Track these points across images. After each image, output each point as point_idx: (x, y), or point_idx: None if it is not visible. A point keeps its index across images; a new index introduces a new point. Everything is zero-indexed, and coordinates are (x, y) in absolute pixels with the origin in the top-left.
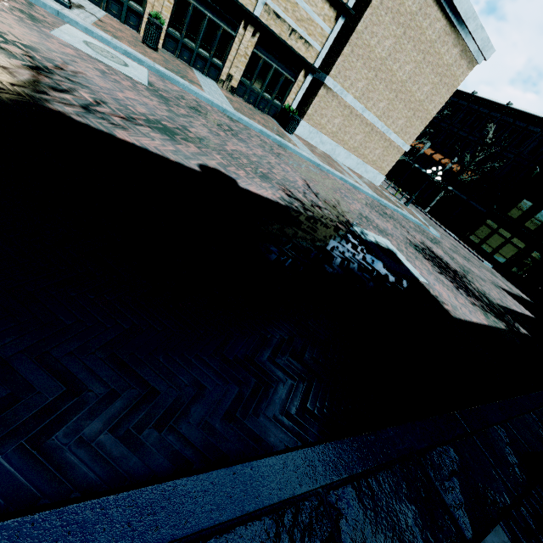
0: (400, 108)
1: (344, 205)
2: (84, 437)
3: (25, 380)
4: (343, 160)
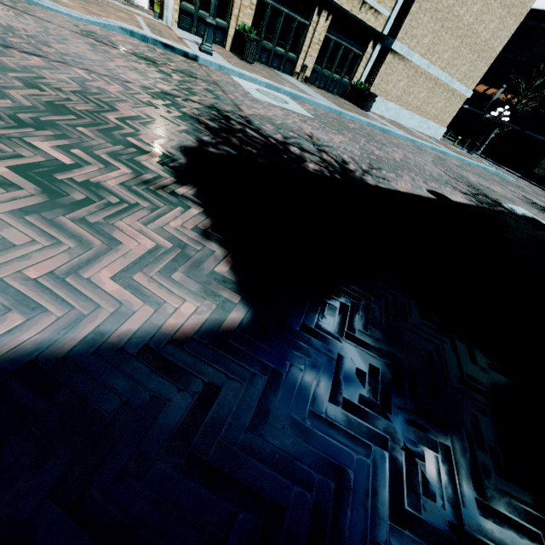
0: (465, 53)
1: (471, 182)
2: None
3: None
4: (406, 122)
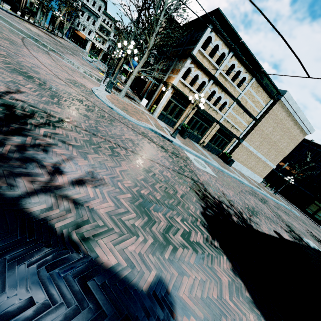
0: (273, 151)
1: (284, 220)
2: None
3: None
4: (244, 172)
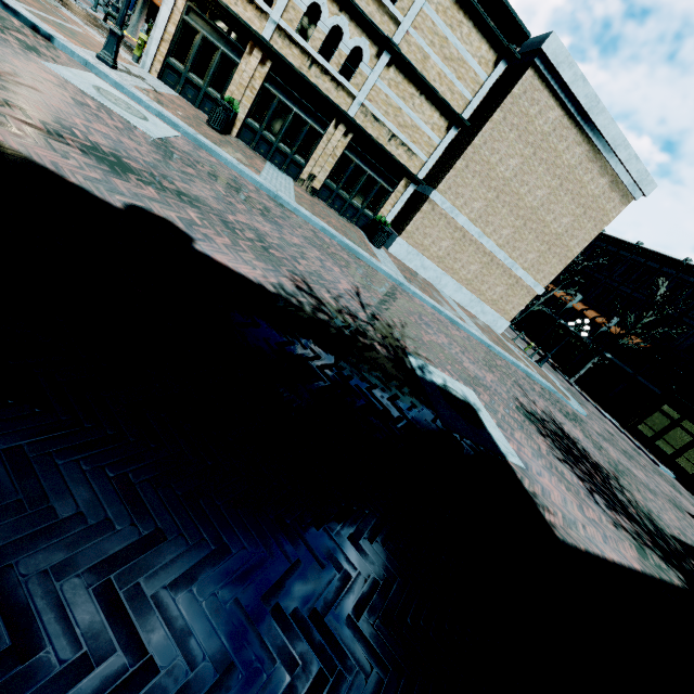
0: (530, 239)
1: (414, 331)
2: None
3: None
4: (451, 293)
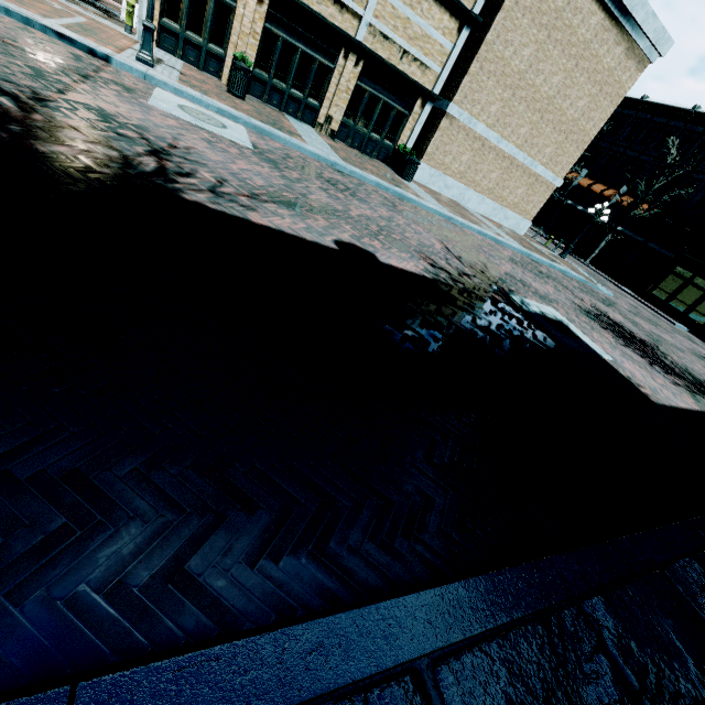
0: (548, 132)
1: (493, 268)
2: (351, 545)
3: (287, 492)
4: (475, 207)
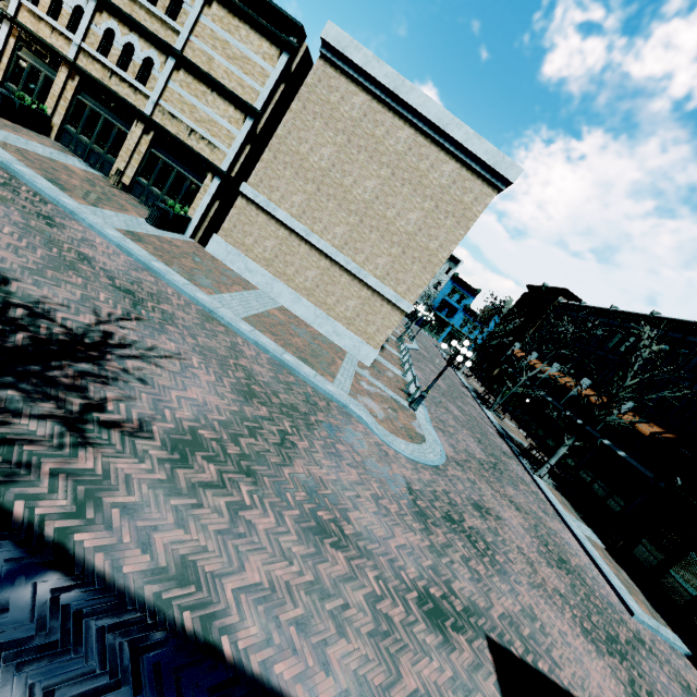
0: (375, 239)
1: None
2: None
3: None
4: (289, 305)
